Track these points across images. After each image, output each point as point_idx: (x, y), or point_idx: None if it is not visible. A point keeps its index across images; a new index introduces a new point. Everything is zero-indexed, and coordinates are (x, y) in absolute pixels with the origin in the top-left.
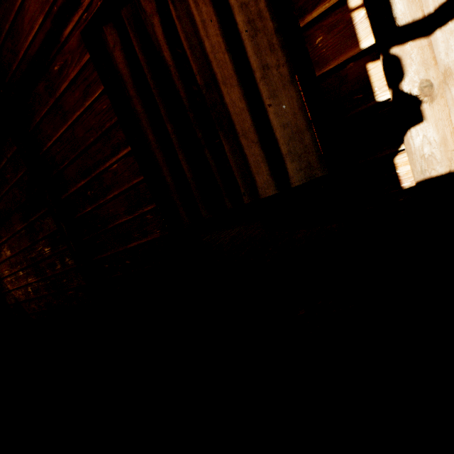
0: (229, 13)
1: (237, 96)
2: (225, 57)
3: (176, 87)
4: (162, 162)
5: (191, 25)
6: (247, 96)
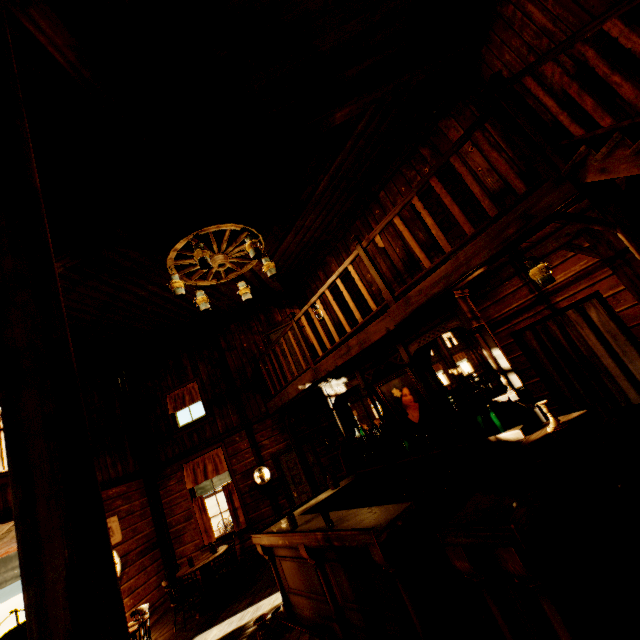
0: (599, 332)
1: (610, 361)
2: (600, 347)
3: (569, 355)
4: (563, 386)
5: (578, 334)
6: (615, 361)
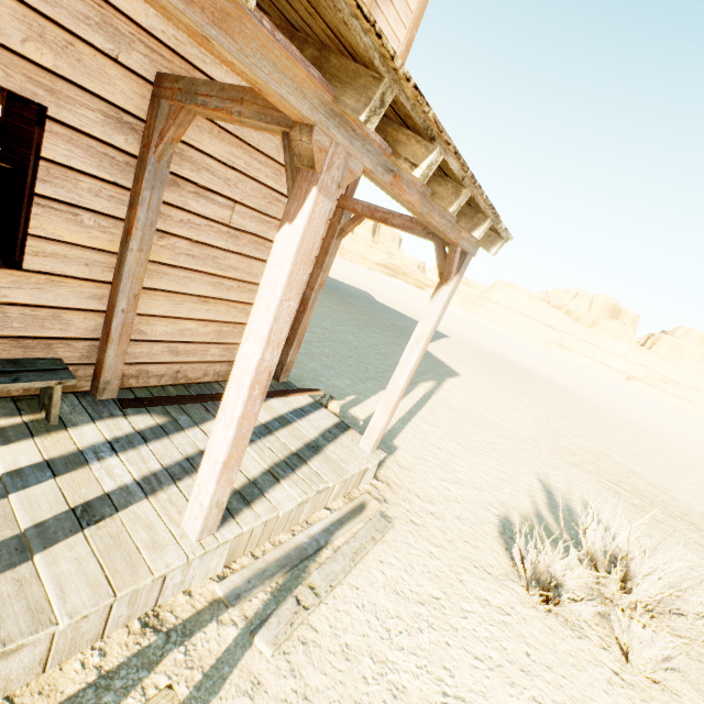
0: None
1: None
2: None
3: None
4: None
5: None
6: None
